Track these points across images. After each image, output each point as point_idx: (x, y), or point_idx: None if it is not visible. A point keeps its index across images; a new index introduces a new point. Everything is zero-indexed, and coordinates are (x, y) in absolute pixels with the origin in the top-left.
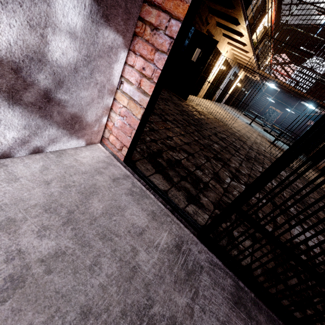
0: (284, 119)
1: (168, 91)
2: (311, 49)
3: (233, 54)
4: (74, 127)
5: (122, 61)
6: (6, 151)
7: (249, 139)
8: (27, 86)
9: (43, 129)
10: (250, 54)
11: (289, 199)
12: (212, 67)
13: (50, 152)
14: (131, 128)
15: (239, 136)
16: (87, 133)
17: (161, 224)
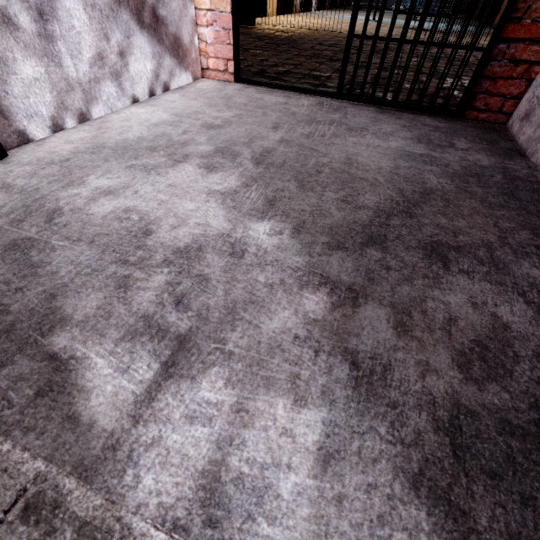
0: None
1: None
2: None
3: None
4: (179, 54)
5: None
6: (151, 87)
7: None
8: (143, 5)
9: (162, 59)
10: None
11: None
12: None
13: (174, 90)
14: (226, 31)
15: None
16: (189, 62)
17: (298, 99)
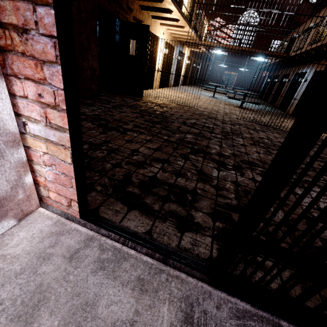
0: (241, 79)
1: (120, 95)
2: (239, 4)
3: (171, 34)
4: None
5: (3, 96)
6: None
7: (219, 113)
8: None
9: None
10: (187, 28)
11: (309, 209)
12: (155, 54)
13: None
14: (67, 177)
15: (208, 114)
16: (8, 208)
17: (155, 294)
